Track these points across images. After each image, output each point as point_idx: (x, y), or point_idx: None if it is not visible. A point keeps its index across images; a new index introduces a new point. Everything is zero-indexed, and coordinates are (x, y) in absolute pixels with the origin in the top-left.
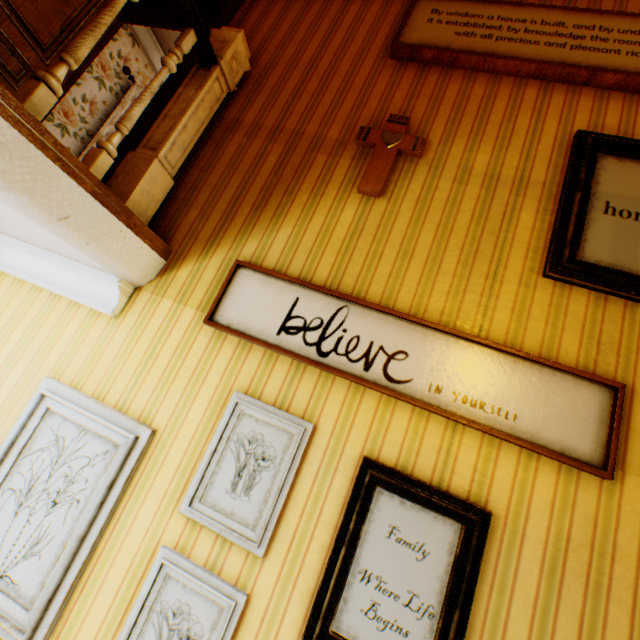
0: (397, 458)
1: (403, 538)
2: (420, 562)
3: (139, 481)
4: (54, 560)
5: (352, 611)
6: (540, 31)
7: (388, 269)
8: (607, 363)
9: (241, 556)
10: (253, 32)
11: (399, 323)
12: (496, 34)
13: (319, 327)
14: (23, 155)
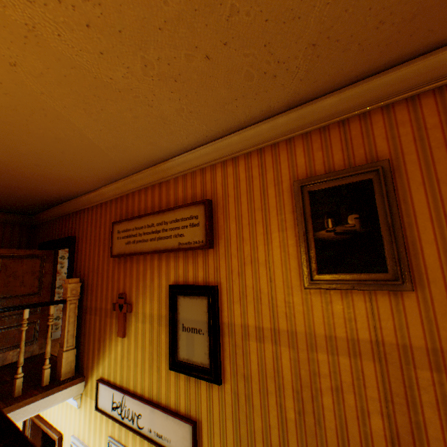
0: None
1: None
2: None
3: None
4: None
5: None
6: (148, 231)
7: (133, 372)
8: (193, 409)
9: None
10: (81, 255)
11: (137, 400)
12: (136, 238)
13: (120, 405)
14: (17, 413)
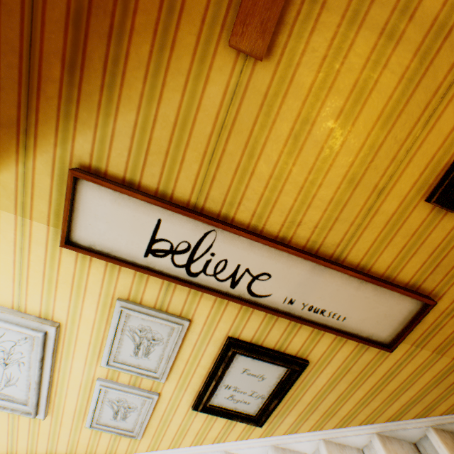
0: (252, 337)
1: (251, 373)
2: (260, 381)
3: (63, 350)
4: (27, 386)
5: (220, 398)
6: None
7: (262, 184)
8: (434, 280)
9: (151, 380)
10: None
11: (267, 249)
12: None
13: (187, 251)
14: None
